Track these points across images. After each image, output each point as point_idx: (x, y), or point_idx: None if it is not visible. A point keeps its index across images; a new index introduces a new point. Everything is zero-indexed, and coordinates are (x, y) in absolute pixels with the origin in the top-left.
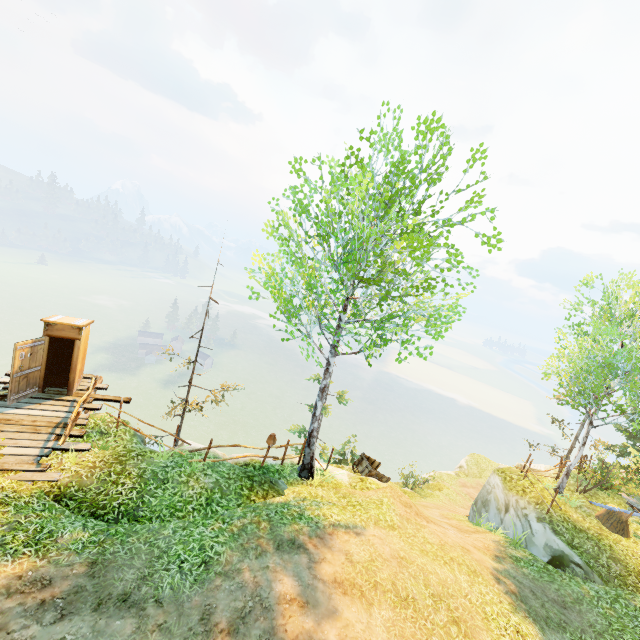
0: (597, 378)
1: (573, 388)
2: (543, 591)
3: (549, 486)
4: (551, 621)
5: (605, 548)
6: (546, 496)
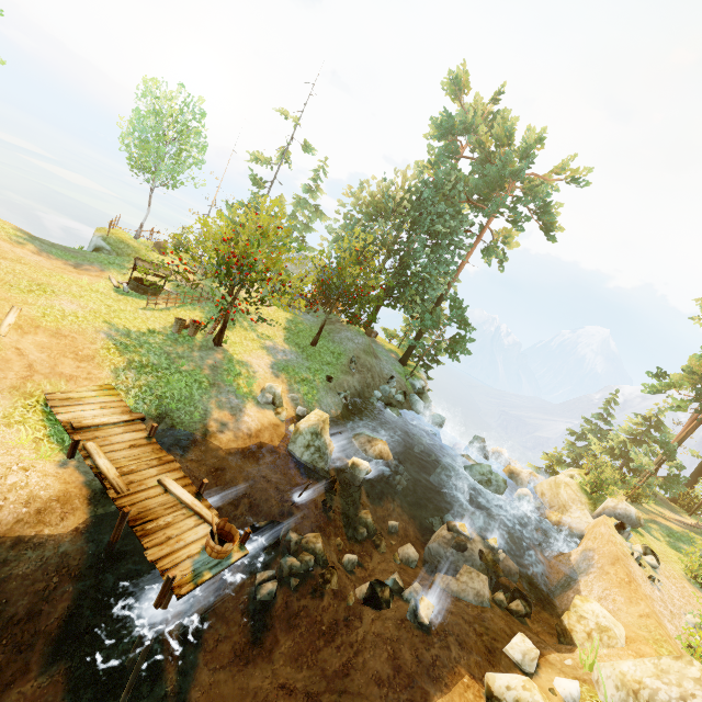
0: (144, 152)
1: (137, 162)
2: (66, 248)
3: (130, 235)
4: (50, 246)
5: (134, 249)
6: (120, 235)
